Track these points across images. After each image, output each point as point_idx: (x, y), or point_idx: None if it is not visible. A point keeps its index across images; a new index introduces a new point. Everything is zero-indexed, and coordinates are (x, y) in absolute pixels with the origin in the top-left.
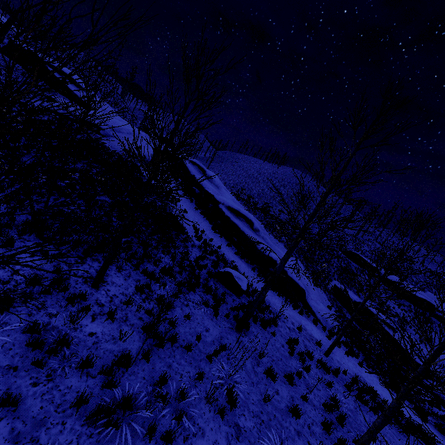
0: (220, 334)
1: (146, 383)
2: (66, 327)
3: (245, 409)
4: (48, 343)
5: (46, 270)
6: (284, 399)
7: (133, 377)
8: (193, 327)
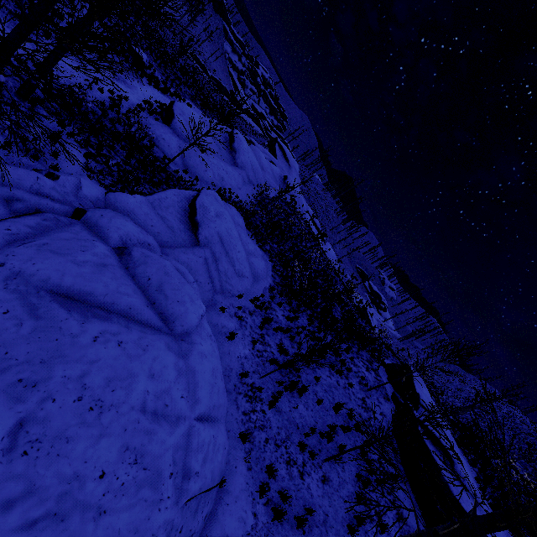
0: None
1: None
2: None
3: None
4: None
5: None
6: None
7: None
8: None
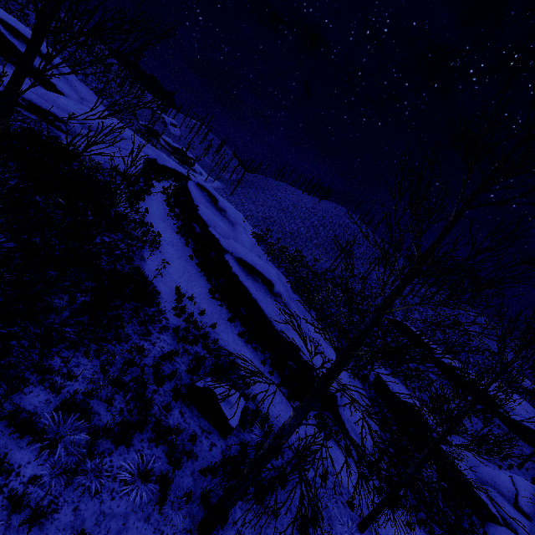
0: None
1: None
2: None
3: None
4: None
5: None
6: None
7: None
8: None
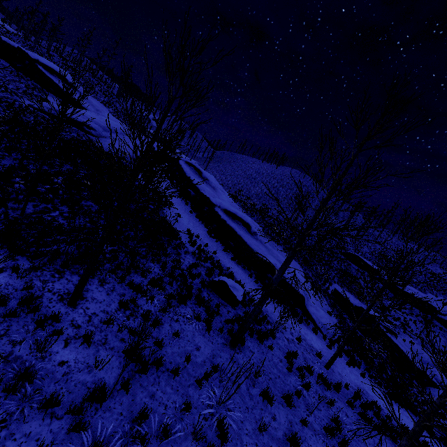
0: (212, 352)
1: (123, 420)
2: (32, 356)
3: (237, 442)
4: (7, 378)
5: (16, 287)
6: (282, 425)
7: (107, 414)
8: (182, 345)
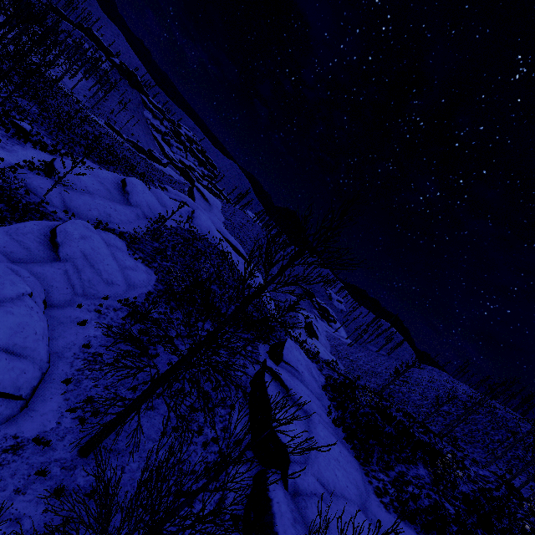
0: None
1: None
2: None
3: None
4: None
5: None
6: None
7: None
8: None
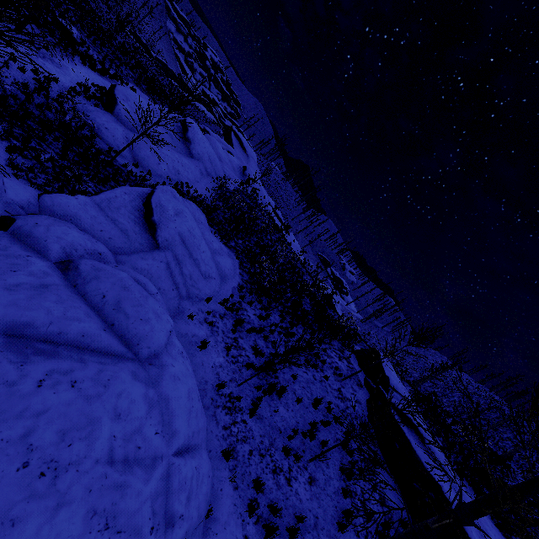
0: None
1: None
2: None
3: None
4: None
5: None
6: None
7: None
8: None
